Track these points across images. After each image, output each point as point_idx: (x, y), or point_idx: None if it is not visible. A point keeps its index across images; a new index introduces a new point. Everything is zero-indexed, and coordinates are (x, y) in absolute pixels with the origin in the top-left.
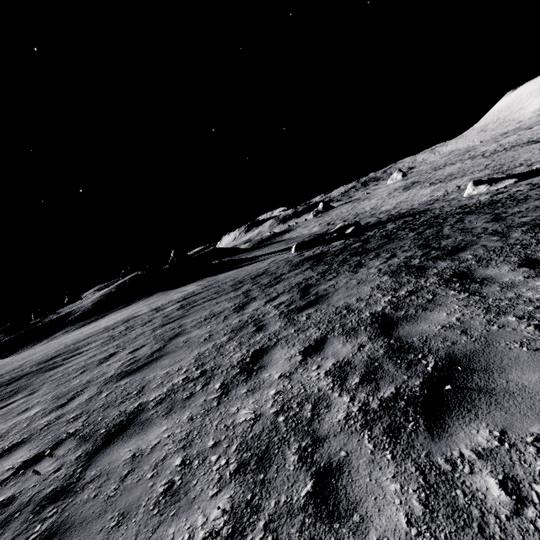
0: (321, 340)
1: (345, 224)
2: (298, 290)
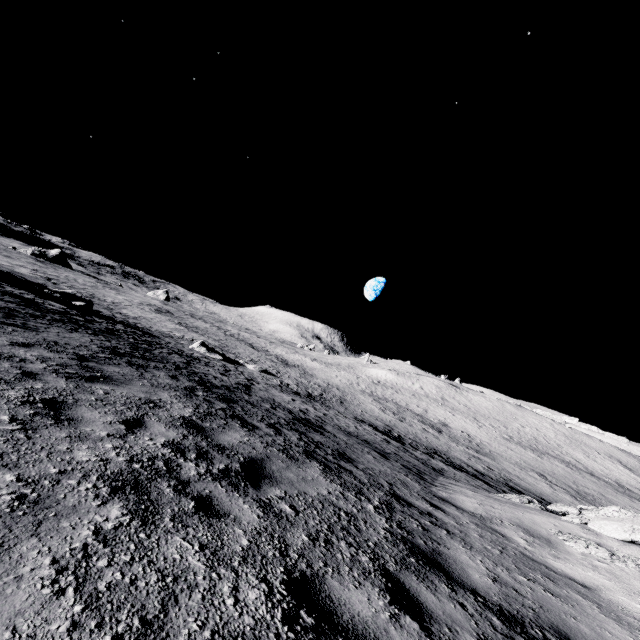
0: (29, 345)
1: (78, 294)
2: (0, 311)
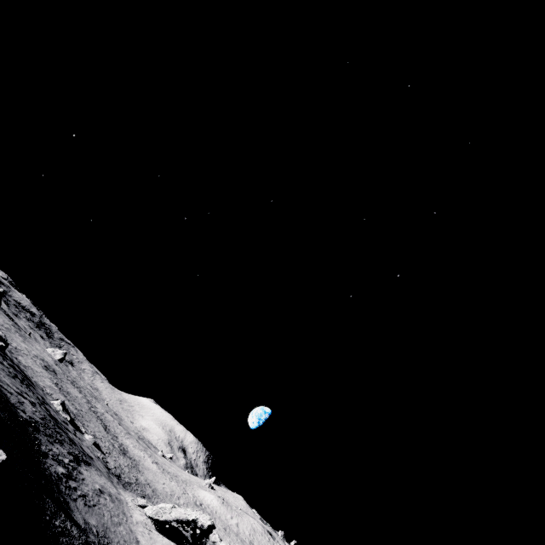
0: None
1: (4, 337)
2: None
